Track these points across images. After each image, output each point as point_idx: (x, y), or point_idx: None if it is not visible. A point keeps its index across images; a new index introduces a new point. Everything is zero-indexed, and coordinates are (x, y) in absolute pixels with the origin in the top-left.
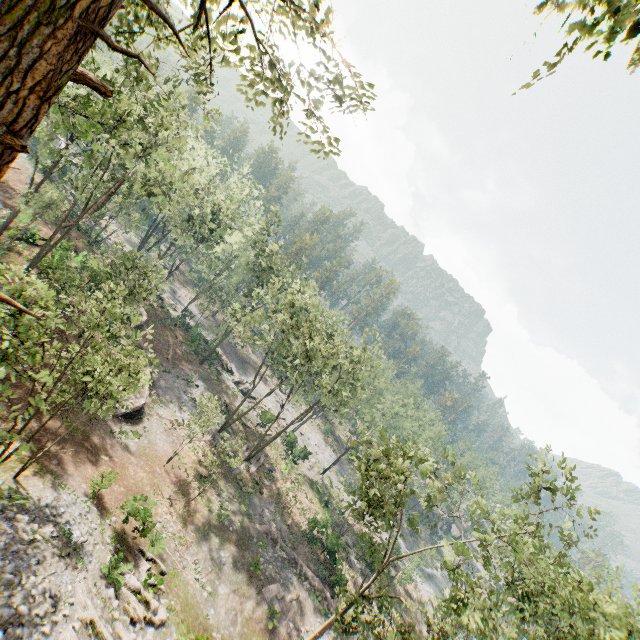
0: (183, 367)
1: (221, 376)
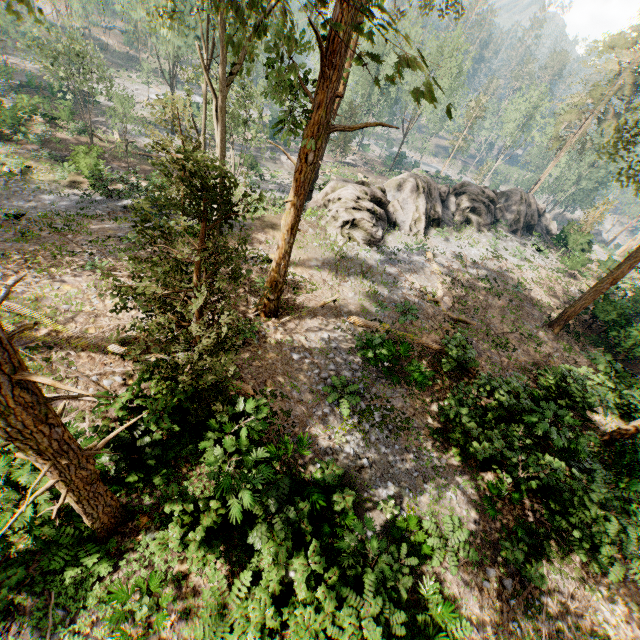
0: (93, 120)
1: (102, 104)
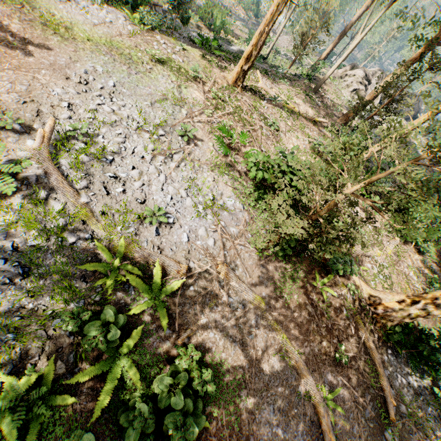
0: None
1: None
